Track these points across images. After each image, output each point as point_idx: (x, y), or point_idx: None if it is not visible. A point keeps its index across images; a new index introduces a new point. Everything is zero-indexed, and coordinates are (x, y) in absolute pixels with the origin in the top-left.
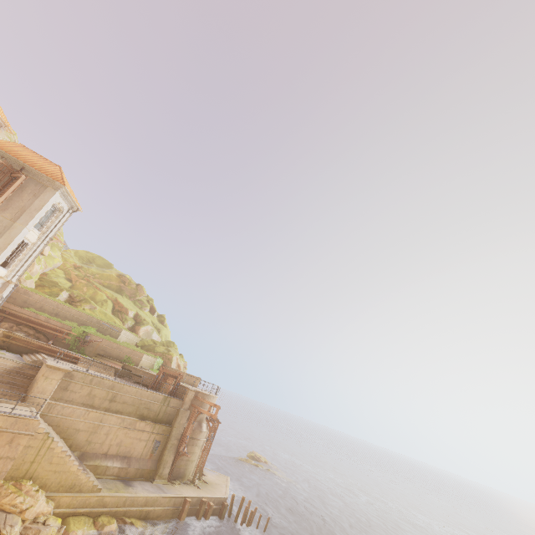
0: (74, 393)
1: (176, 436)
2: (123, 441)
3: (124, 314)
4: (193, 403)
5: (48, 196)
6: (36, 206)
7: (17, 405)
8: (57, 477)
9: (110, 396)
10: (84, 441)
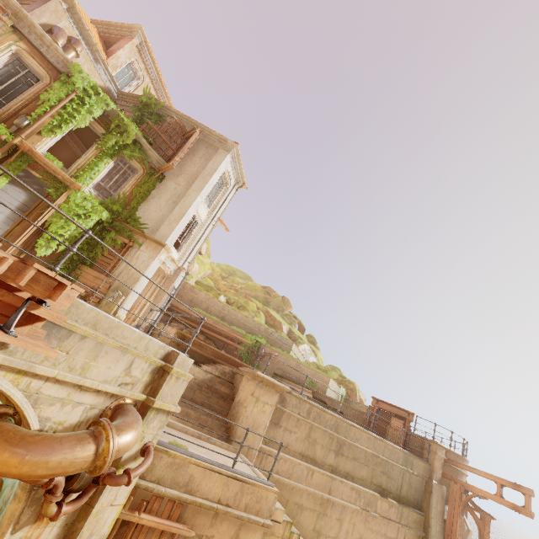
0: (288, 432)
1: (437, 537)
2: (362, 537)
3: (278, 329)
4: (442, 470)
5: (219, 158)
6: (208, 170)
7: (222, 447)
8: None
9: (335, 444)
10: (310, 531)
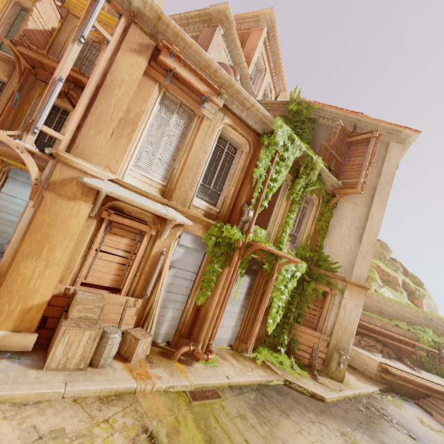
0: None
1: None
2: None
3: (394, 285)
4: None
5: (393, 156)
6: (384, 176)
7: None
8: None
9: None
10: None
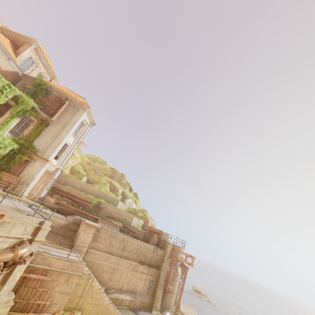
0: (101, 243)
1: (163, 278)
2: (130, 280)
3: (116, 191)
4: (171, 253)
5: (80, 114)
6: (73, 120)
7: (68, 251)
8: (96, 309)
9: (122, 246)
10: (107, 279)
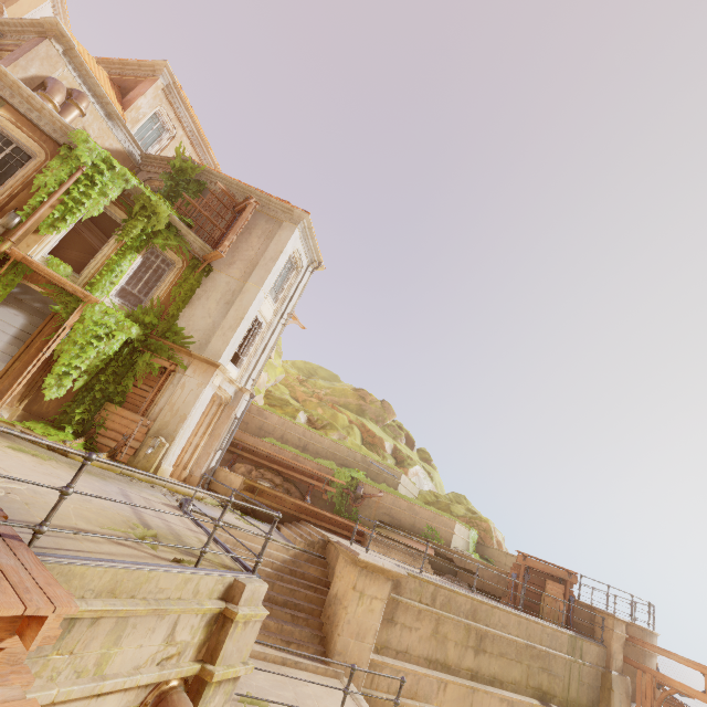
0: (408, 630)
1: None
2: None
3: (378, 448)
4: (623, 652)
5: (285, 235)
6: (271, 253)
7: (317, 671)
8: None
9: (473, 638)
10: None
